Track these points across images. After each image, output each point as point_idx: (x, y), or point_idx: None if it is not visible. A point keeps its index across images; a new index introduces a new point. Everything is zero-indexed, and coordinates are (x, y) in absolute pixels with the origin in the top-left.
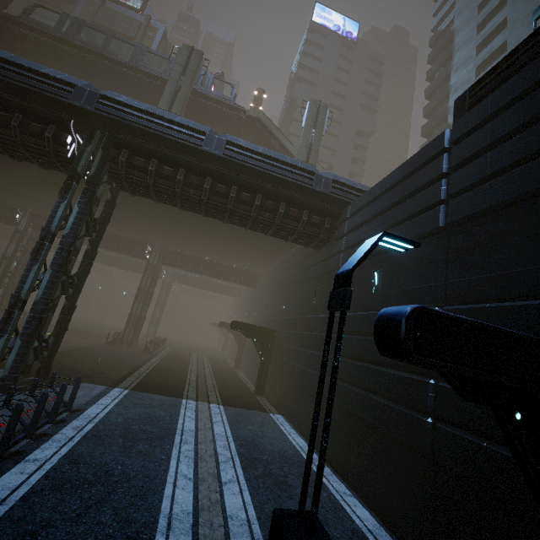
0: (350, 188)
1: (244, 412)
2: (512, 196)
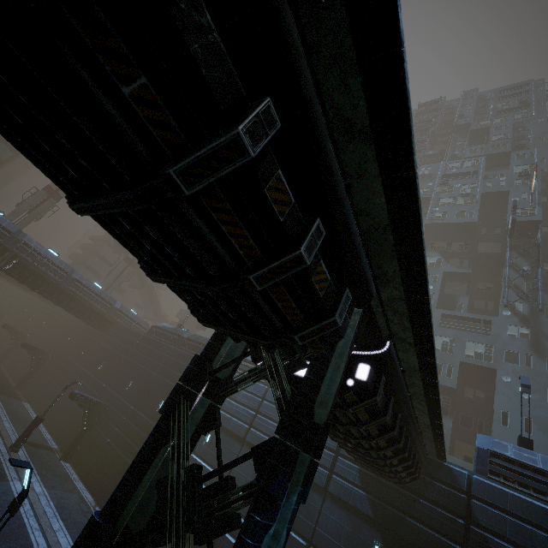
0: (126, 315)
1: (8, 398)
2: (129, 368)
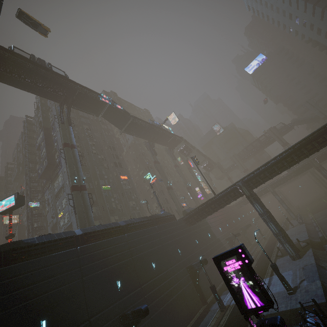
0: None
1: None
2: None
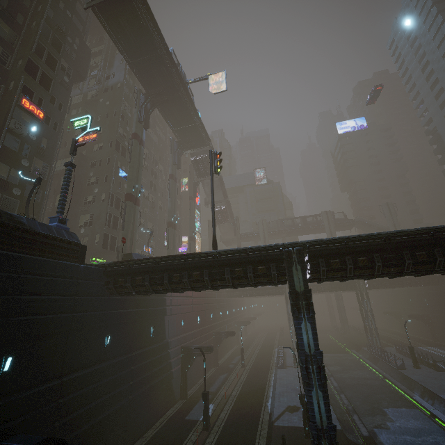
0: None
1: (441, 347)
2: None
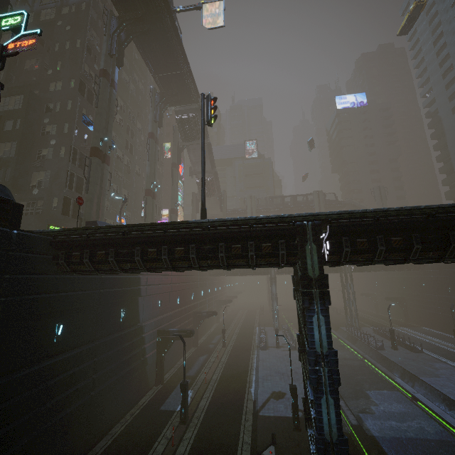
0: None
1: (412, 328)
2: None
